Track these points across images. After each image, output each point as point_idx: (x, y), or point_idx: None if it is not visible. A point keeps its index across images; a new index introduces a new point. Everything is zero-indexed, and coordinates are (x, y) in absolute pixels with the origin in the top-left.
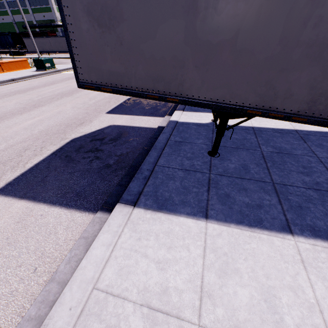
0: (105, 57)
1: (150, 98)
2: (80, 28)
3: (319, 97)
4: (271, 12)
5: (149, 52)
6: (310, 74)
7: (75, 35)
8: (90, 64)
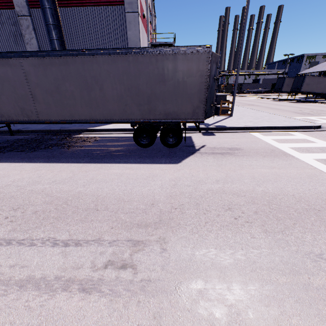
0: (306, 88)
1: (309, 93)
2: (304, 85)
3: None
4: (323, 85)
5: (311, 88)
6: None
7: (303, 86)
8: (303, 89)
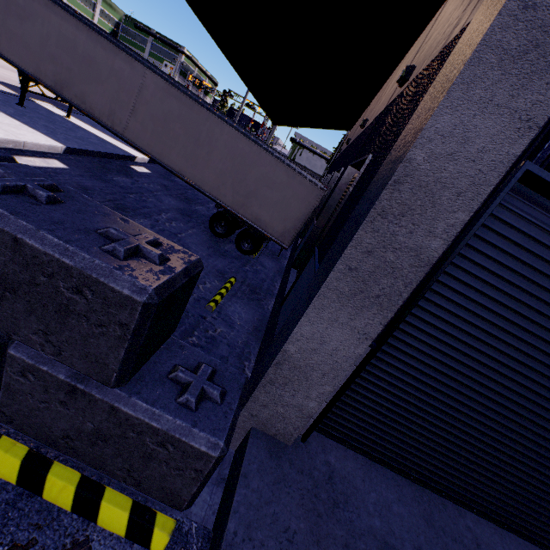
0: None
1: None
2: None
3: (58, 82)
4: (35, 32)
5: None
6: (53, 68)
7: None
8: None
